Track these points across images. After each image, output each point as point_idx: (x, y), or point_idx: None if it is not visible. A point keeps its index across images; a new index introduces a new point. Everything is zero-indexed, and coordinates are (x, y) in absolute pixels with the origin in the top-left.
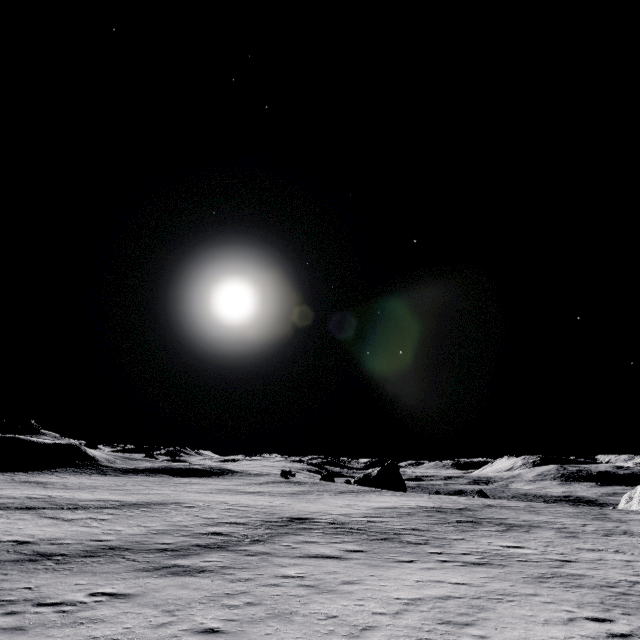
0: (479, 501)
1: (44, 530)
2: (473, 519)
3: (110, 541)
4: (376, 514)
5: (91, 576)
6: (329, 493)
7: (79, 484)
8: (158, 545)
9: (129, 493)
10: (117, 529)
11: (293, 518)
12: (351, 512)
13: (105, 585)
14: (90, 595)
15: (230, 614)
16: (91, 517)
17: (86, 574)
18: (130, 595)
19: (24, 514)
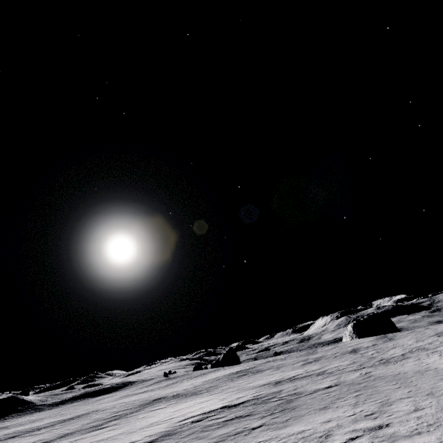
0: (266, 360)
1: (32, 439)
2: (246, 373)
3: (67, 432)
4: (201, 384)
5: (66, 440)
6: (188, 379)
7: (28, 420)
8: (89, 427)
9: (65, 415)
10: (67, 428)
11: (156, 399)
12: (189, 387)
13: (73, 439)
14: (69, 442)
15: (115, 430)
16: (51, 429)
17: (64, 440)
18: (83, 437)
19: (14, 439)
